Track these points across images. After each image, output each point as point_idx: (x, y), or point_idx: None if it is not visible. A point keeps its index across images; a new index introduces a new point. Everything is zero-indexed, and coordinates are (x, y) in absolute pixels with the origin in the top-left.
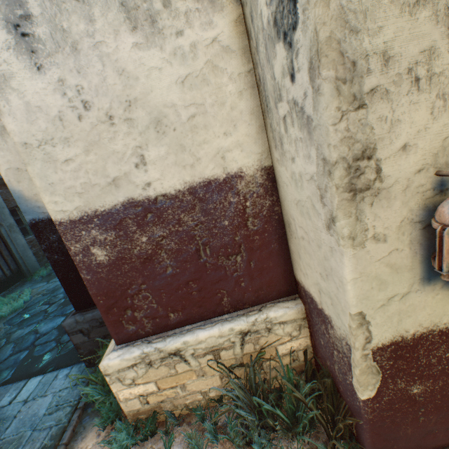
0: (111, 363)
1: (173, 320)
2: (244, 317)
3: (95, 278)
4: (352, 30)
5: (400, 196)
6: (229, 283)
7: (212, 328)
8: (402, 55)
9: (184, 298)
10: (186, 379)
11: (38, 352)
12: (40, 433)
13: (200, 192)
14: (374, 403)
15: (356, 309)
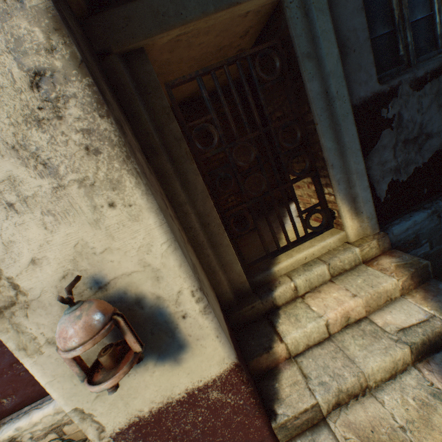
0: None
1: (9, 405)
2: None
3: None
4: None
5: (57, 302)
6: None
7: (48, 406)
8: None
9: (13, 381)
10: None
11: None
12: None
13: None
14: None
15: (69, 407)
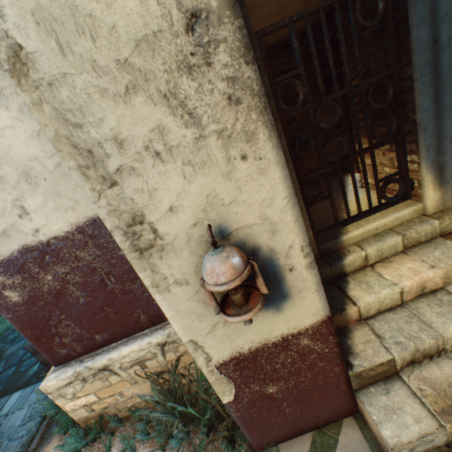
0: (50, 384)
1: (100, 340)
2: (161, 330)
3: (16, 315)
4: (76, 125)
5: (186, 247)
6: (142, 302)
7: (133, 344)
8: (134, 136)
9: (103, 321)
10: (122, 388)
11: (24, 367)
12: (14, 442)
13: (89, 230)
14: (237, 404)
15: (186, 338)
